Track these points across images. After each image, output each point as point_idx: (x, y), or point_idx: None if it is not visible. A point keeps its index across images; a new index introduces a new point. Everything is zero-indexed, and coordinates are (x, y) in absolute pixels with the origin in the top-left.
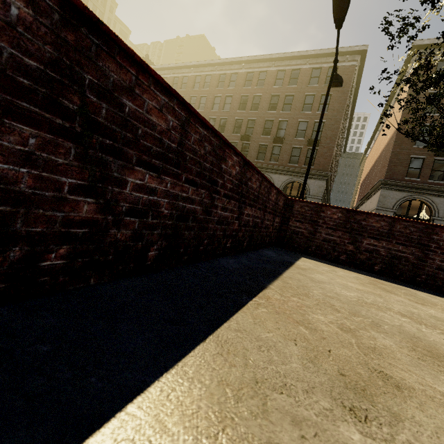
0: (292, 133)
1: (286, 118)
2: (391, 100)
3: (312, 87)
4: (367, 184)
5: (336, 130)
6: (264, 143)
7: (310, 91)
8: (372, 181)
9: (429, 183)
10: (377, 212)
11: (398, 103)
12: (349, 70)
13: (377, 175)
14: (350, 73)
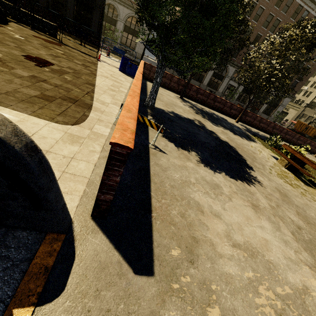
0: None
1: None
2: None
3: None
4: None
5: None
6: None
7: None
8: None
9: None
10: None
11: None
12: None
13: None
14: None
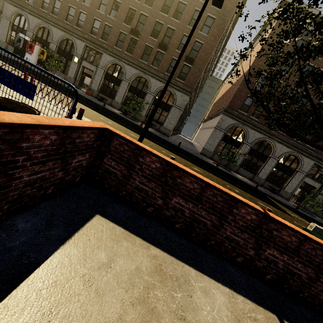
0: (175, 44)
1: (174, 26)
2: (253, 44)
3: (203, 3)
4: (217, 106)
5: (208, 55)
6: (151, 45)
7: (200, 7)
8: (220, 105)
9: (251, 118)
10: (215, 130)
11: (260, 43)
12: (235, 0)
13: (224, 102)
14: (235, 3)
